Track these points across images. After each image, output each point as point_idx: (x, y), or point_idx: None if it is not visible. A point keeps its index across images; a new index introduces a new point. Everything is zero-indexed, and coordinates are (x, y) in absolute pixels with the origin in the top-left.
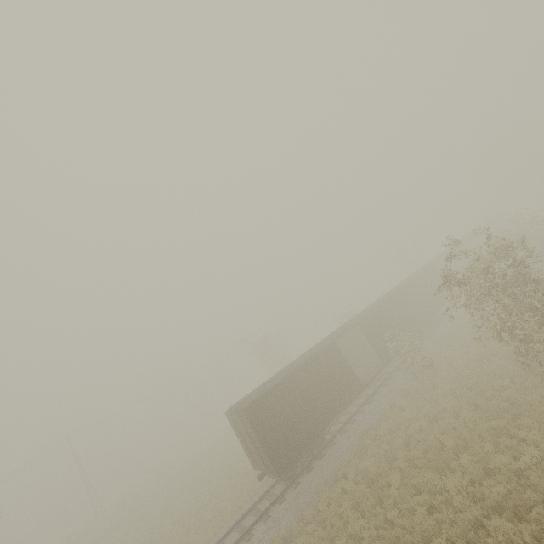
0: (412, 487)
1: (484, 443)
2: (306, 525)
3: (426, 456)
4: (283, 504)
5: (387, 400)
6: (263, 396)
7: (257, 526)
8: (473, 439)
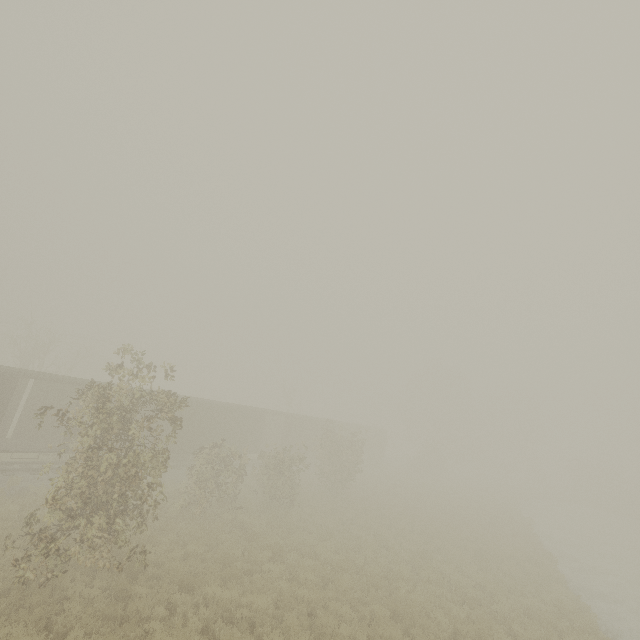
0: None
1: None
2: None
3: None
4: None
5: None
6: None
7: None
8: None
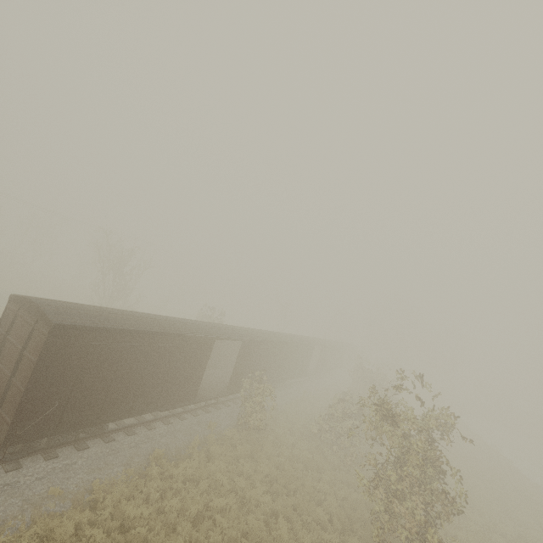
0: None
1: None
2: None
3: None
4: None
5: (200, 431)
6: (97, 330)
7: None
8: None
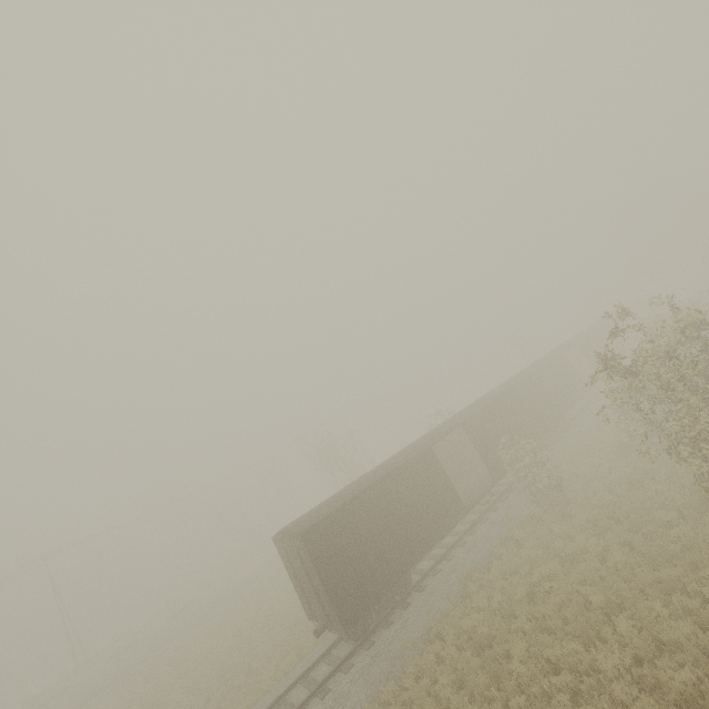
0: (544, 660)
1: (654, 602)
2: (383, 708)
3: (560, 615)
4: (349, 673)
5: (497, 531)
6: (329, 517)
7: (311, 705)
8: (632, 595)
